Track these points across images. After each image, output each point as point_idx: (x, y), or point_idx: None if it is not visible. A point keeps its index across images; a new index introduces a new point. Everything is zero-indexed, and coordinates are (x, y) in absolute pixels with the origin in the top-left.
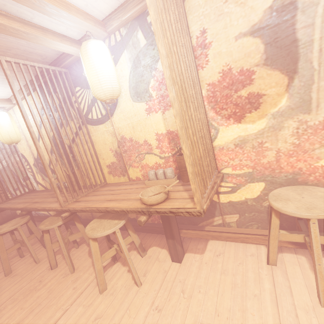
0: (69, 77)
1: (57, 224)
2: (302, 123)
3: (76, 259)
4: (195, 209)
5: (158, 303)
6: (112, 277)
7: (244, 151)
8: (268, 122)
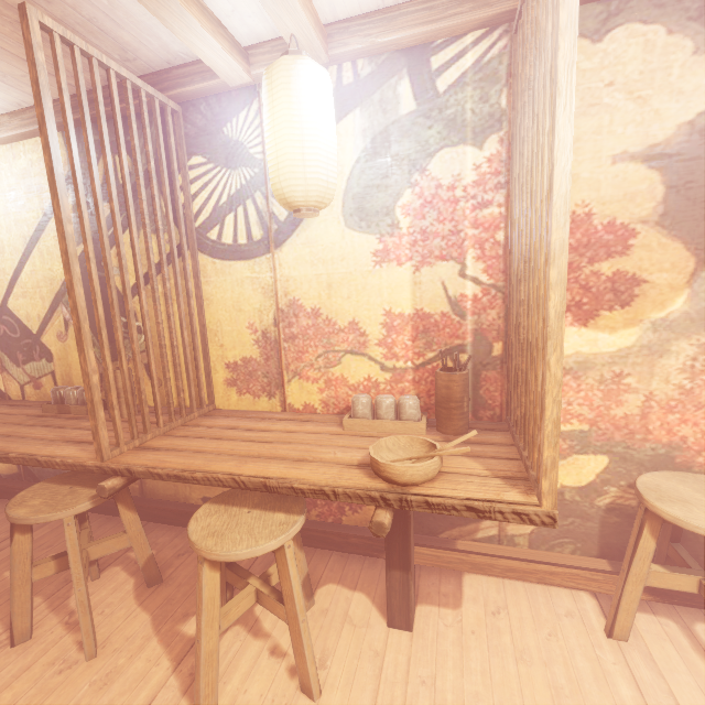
0: (181, 127)
1: (77, 507)
2: (704, 351)
3: (96, 613)
4: (536, 507)
5: None
6: (226, 672)
7: (581, 385)
8: (641, 335)
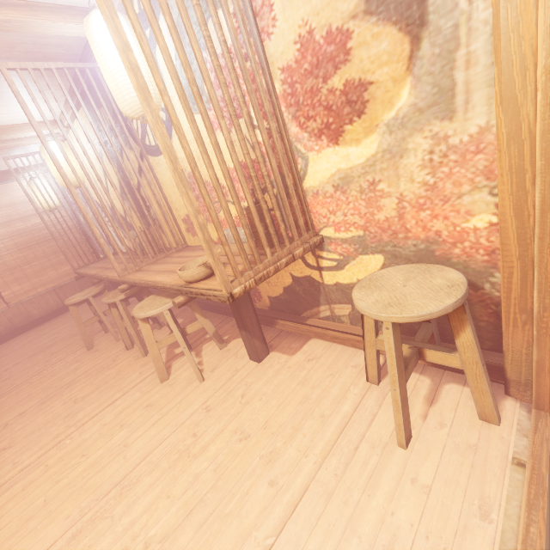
0: None
1: (119, 297)
2: (439, 141)
3: None
4: (222, 292)
5: (211, 403)
6: (179, 367)
7: (348, 197)
8: (380, 141)
